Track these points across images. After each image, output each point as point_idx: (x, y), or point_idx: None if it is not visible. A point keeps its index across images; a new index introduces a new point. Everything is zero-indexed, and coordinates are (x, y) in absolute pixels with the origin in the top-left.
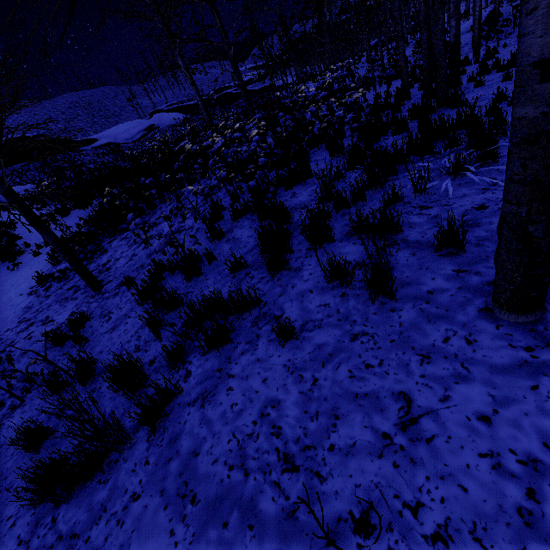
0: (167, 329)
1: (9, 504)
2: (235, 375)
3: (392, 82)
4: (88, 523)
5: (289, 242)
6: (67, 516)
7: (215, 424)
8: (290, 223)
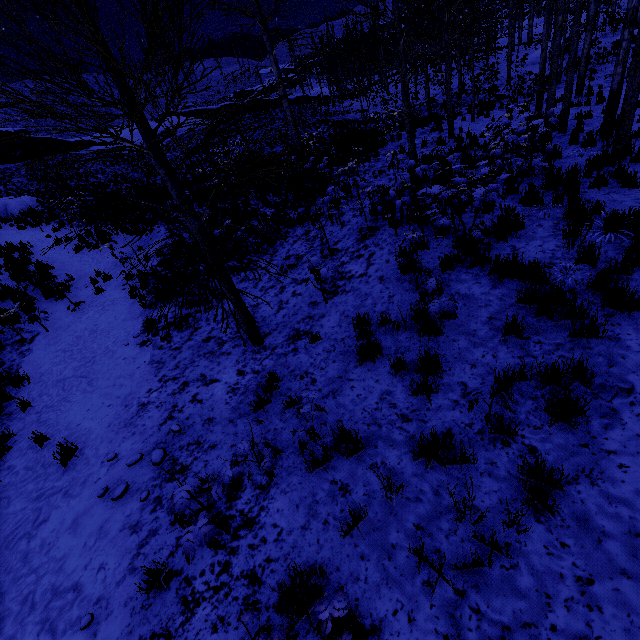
0: (438, 397)
1: (375, 597)
2: (617, 451)
3: (485, 113)
4: (536, 611)
5: (588, 308)
6: (493, 605)
7: (635, 503)
8: (547, 284)
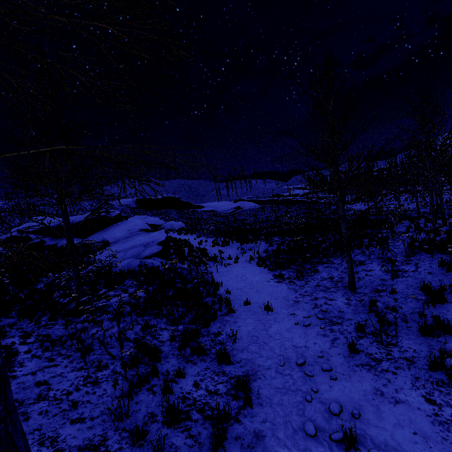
0: None
1: None
2: None
3: None
4: None
5: None
6: None
7: None
8: None
